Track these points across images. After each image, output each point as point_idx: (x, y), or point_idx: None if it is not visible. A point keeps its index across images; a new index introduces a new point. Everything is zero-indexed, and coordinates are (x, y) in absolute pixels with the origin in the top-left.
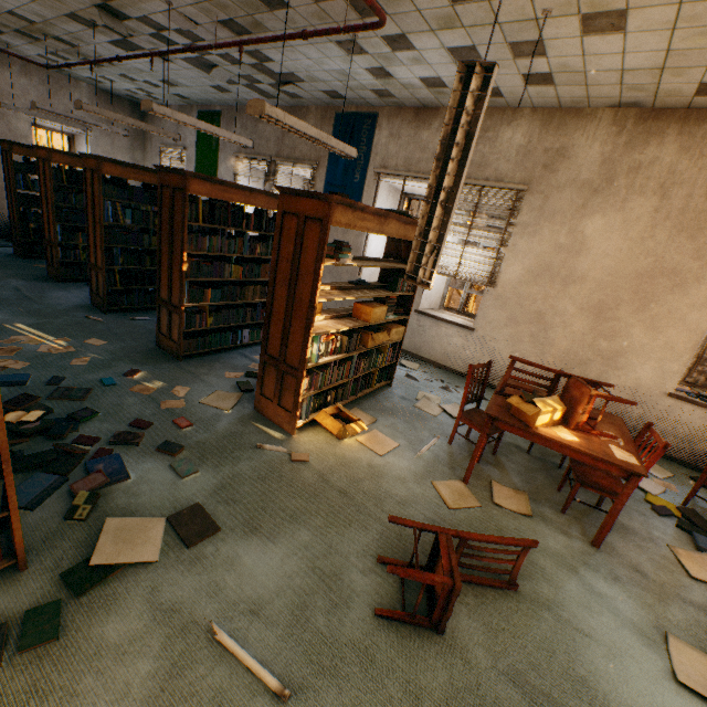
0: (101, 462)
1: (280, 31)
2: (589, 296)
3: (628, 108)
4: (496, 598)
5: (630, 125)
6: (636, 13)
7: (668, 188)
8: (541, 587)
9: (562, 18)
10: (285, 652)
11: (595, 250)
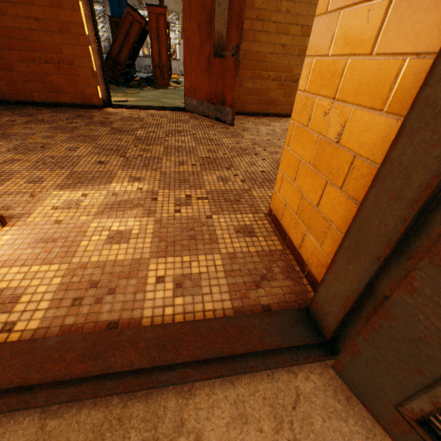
0: None
1: None
2: None
3: None
4: None
5: None
6: None
7: None
8: None
9: None
10: None
11: None
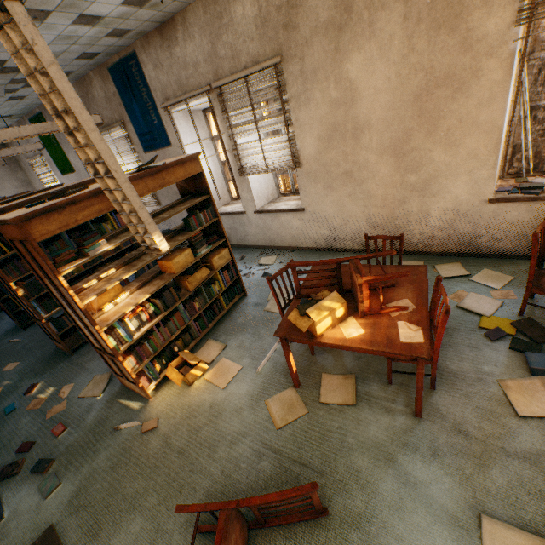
0: None
1: None
2: (381, 139)
3: None
4: (305, 534)
5: None
6: None
7: None
8: (354, 498)
9: None
10: None
11: (367, 90)
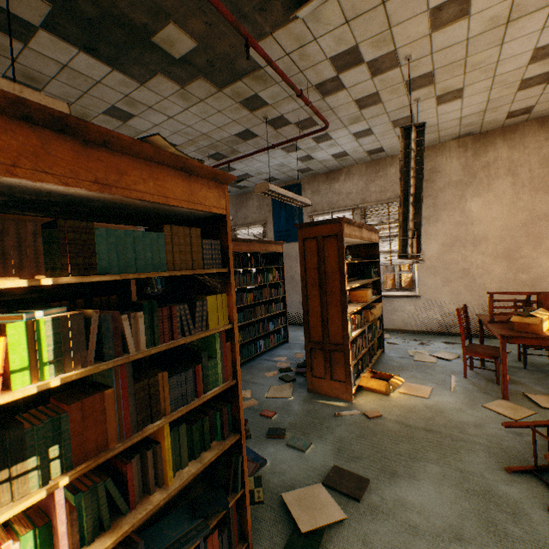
0: None
1: (246, 151)
2: (495, 248)
3: (464, 137)
4: None
5: (470, 145)
6: (468, 88)
7: (514, 170)
8: None
9: (425, 100)
10: None
11: (484, 218)
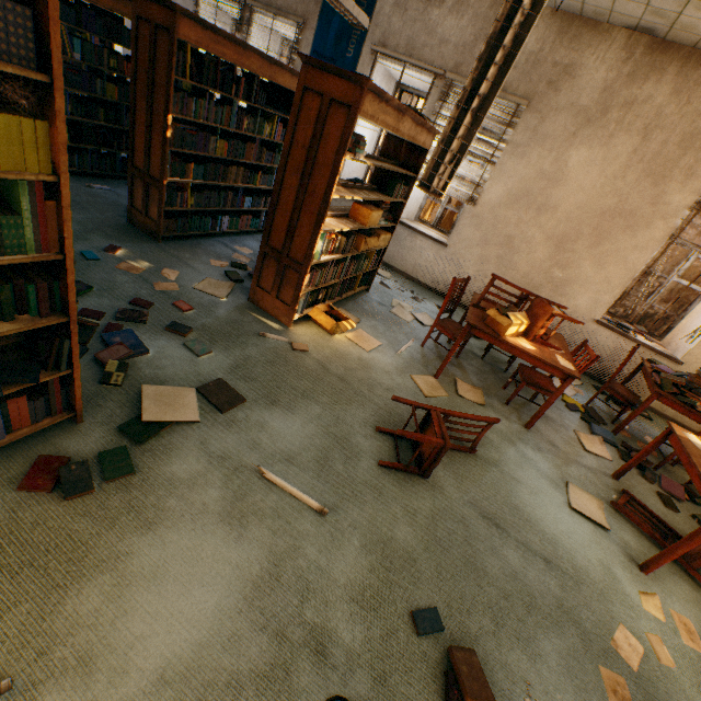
0: (116, 336)
1: None
2: (556, 227)
3: (642, 34)
4: (461, 458)
5: (638, 54)
6: None
7: (651, 130)
8: (491, 452)
9: None
10: (318, 487)
11: (573, 182)
